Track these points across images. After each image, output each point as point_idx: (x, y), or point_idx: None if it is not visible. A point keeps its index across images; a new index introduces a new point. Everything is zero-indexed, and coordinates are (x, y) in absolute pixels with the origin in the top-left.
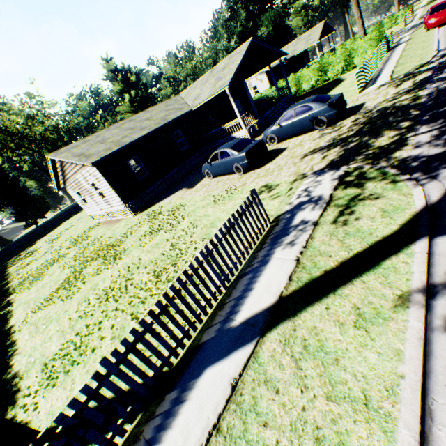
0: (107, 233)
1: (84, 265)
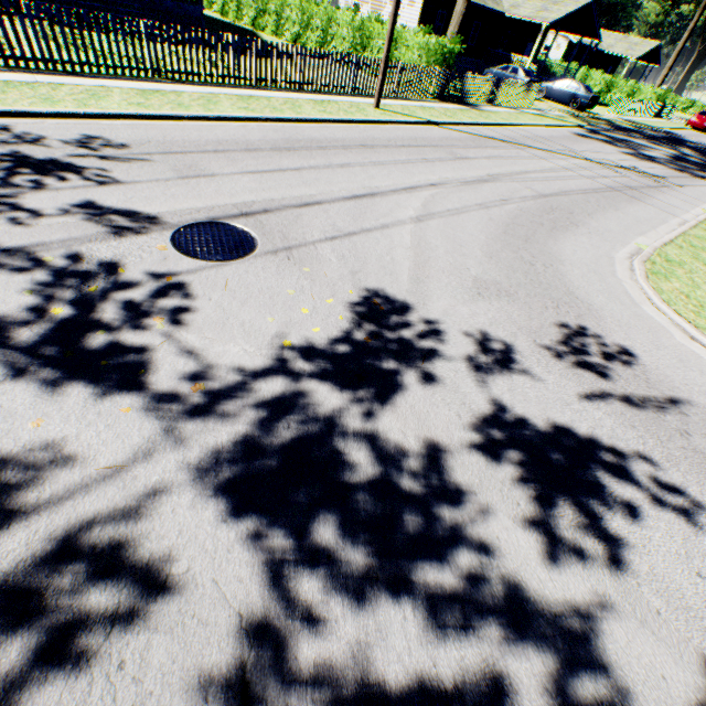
0: None
1: None
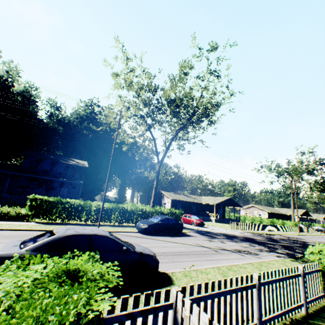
0: None
1: None
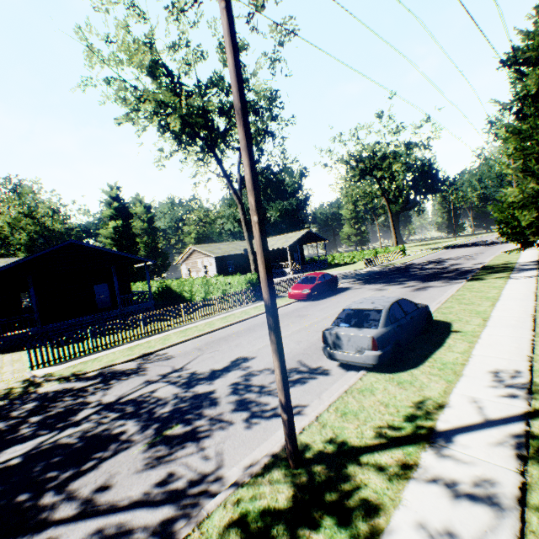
0: None
1: None
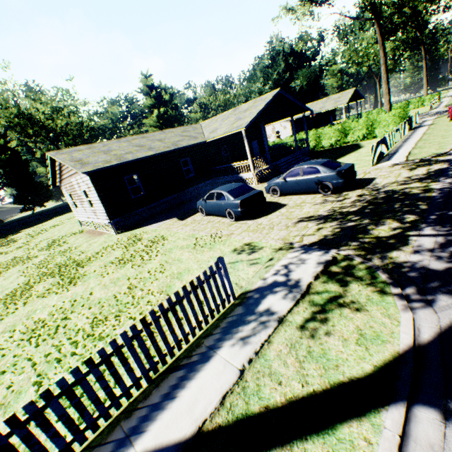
0: (83, 245)
1: (39, 279)
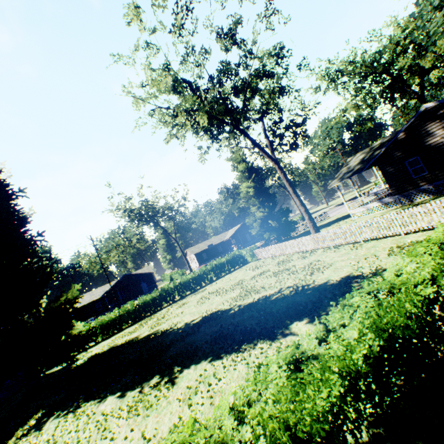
0: None
1: None
